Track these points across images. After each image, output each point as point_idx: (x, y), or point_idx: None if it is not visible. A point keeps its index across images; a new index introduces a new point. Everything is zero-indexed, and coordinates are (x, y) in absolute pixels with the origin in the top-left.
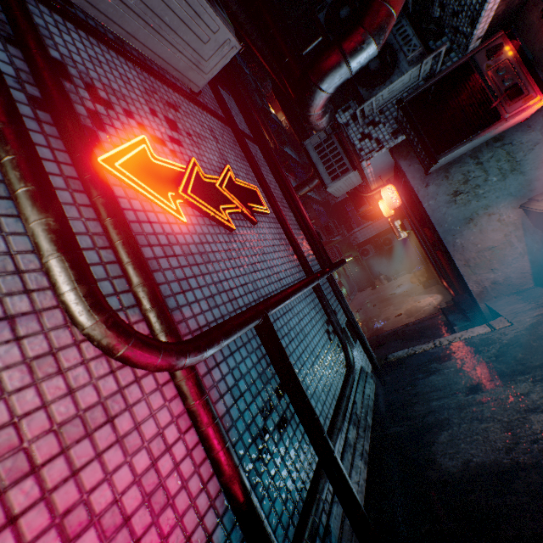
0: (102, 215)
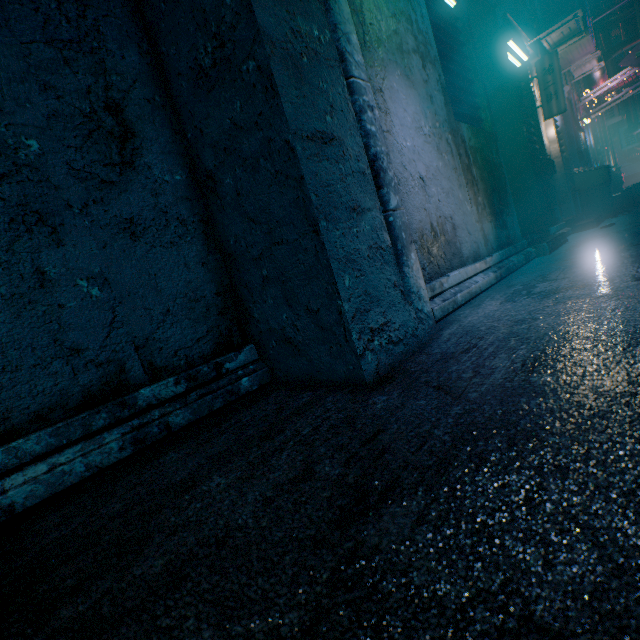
0: (606, 162)
